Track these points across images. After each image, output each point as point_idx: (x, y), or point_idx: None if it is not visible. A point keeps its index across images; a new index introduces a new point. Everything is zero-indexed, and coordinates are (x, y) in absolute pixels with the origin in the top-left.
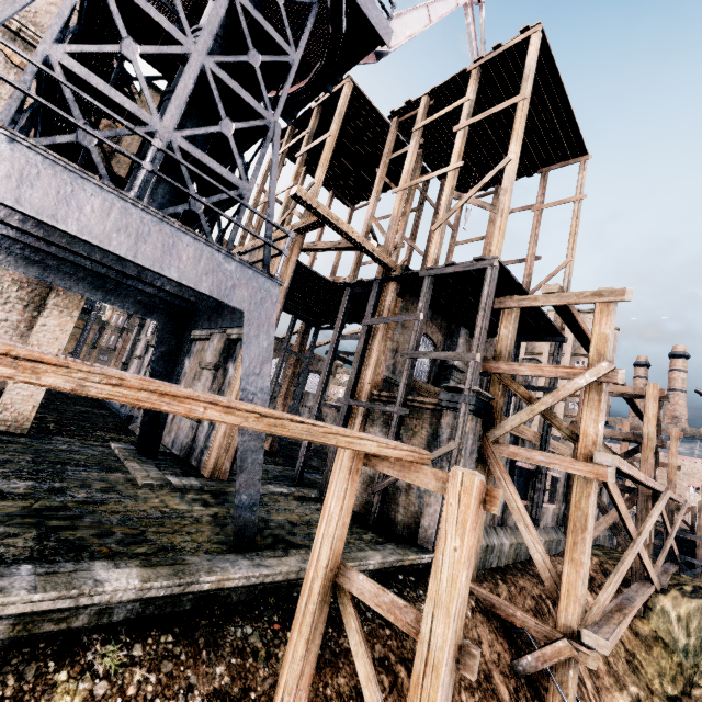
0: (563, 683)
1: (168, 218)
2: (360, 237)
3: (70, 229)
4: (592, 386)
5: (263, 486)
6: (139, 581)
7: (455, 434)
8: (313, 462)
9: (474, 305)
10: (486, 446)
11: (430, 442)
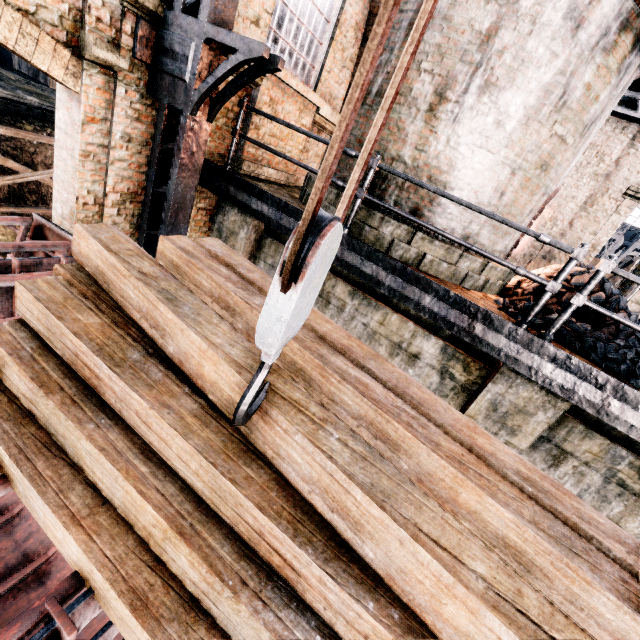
0: None
1: None
2: None
3: None
4: None
5: None
6: (39, 101)
7: None
8: None
9: None
10: None
11: None
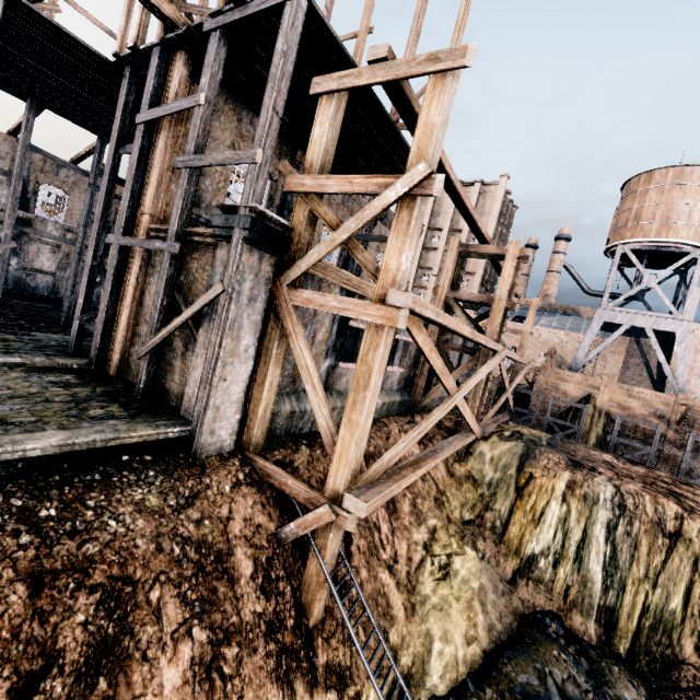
0: (322, 546)
1: None
2: None
3: None
4: (405, 203)
5: None
6: None
7: (225, 273)
8: (90, 326)
9: (310, 110)
10: (279, 293)
11: None
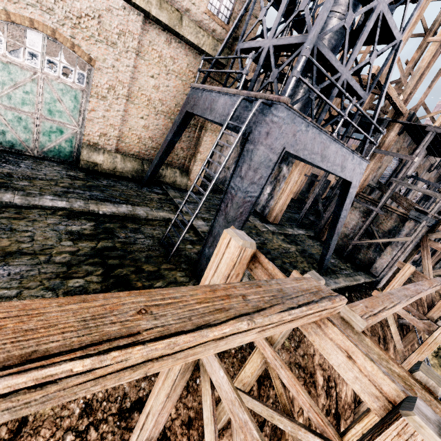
0: (418, 331)
1: (343, 144)
2: (395, 96)
3: (316, 163)
4: None
5: (294, 229)
6: None
7: (412, 234)
8: (310, 217)
9: None
10: (424, 240)
11: (391, 230)
